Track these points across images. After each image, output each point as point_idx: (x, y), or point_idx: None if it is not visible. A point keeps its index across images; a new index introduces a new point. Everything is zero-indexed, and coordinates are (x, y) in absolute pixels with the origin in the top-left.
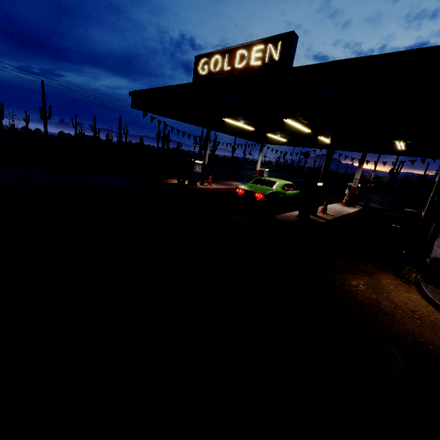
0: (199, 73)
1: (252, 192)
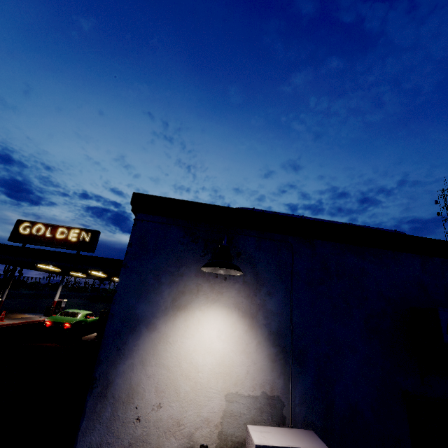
0: (19, 231)
1: (60, 323)
